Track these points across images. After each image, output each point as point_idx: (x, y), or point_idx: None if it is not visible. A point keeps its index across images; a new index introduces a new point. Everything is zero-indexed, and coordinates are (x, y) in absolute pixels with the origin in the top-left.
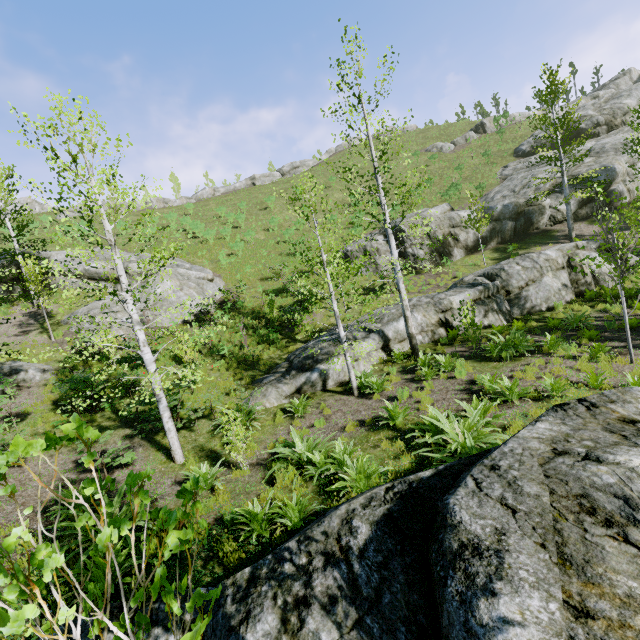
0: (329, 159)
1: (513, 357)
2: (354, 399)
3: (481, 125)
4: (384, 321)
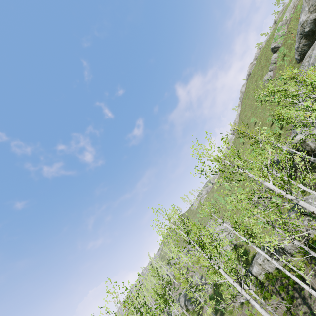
0: (240, 112)
1: (266, 298)
2: (246, 307)
3: (272, 49)
4: (253, 266)
